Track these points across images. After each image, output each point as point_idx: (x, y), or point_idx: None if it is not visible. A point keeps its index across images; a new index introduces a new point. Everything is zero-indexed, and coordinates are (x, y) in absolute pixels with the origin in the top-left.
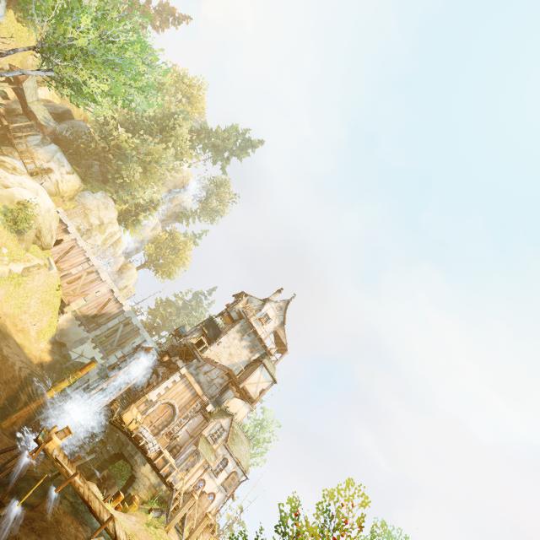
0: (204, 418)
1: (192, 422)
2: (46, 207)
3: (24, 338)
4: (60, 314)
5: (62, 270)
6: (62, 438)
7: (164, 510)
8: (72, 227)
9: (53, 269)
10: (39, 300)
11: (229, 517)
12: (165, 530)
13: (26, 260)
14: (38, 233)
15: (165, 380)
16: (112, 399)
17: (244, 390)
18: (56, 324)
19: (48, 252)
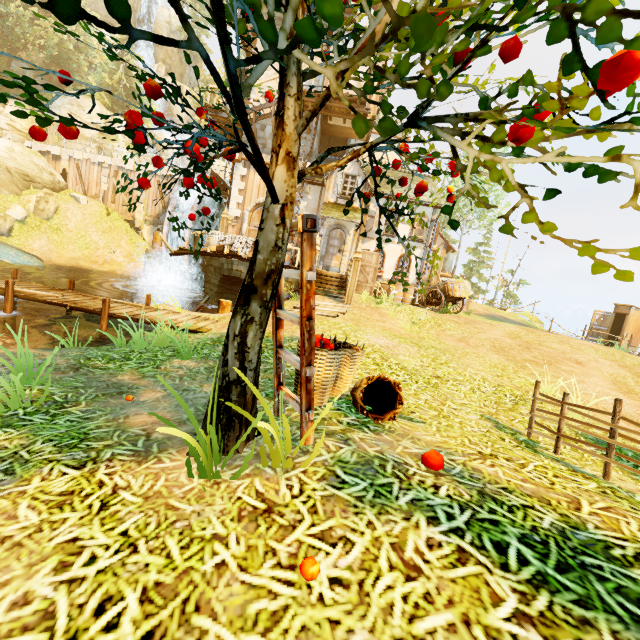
0: (321, 188)
1: (308, 203)
2: (3, 148)
3: (110, 266)
4: (139, 233)
5: (97, 196)
6: None
7: (295, 288)
8: (53, 149)
9: (80, 199)
10: (99, 233)
11: (500, 287)
12: None
13: (26, 203)
14: (26, 178)
15: (233, 186)
16: (186, 244)
17: (335, 99)
18: (141, 242)
19: (68, 192)
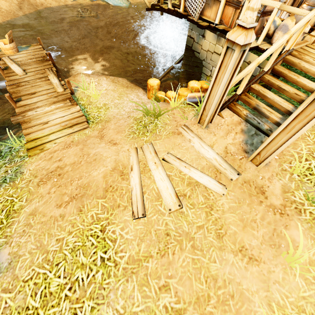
0: None
1: None
2: None
3: None
4: None
5: None
6: (9, 43)
7: None
8: None
9: None
10: None
11: None
12: (197, 124)
13: None
14: None
15: None
16: None
17: None
18: None
19: None
